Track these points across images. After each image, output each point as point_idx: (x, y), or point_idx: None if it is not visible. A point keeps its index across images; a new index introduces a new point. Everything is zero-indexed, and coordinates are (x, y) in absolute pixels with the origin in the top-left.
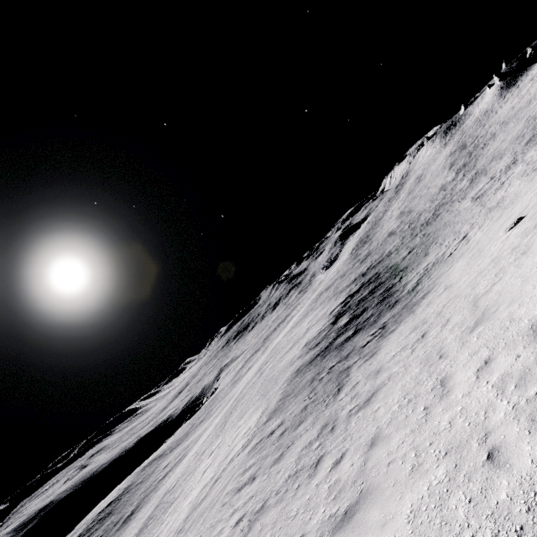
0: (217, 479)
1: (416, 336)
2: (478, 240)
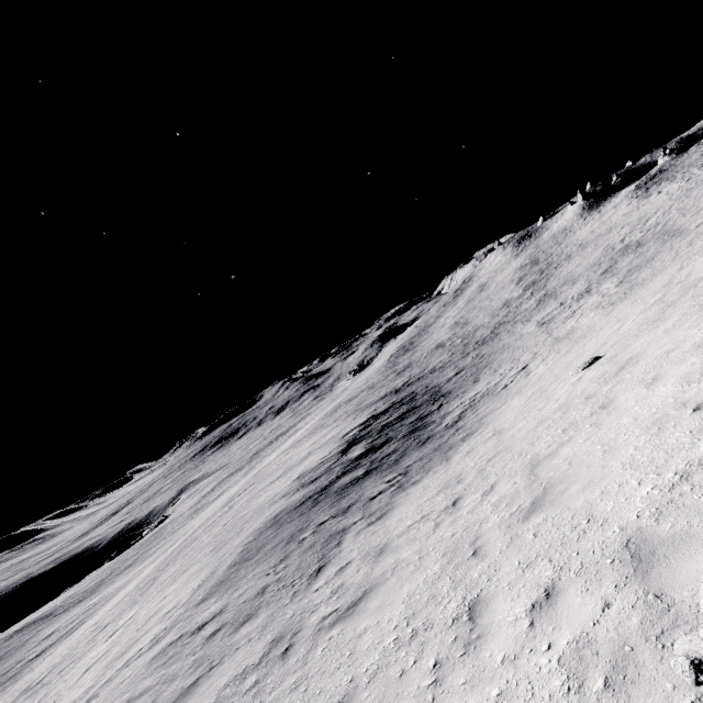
0: (91, 699)
1: (446, 500)
2: (541, 375)
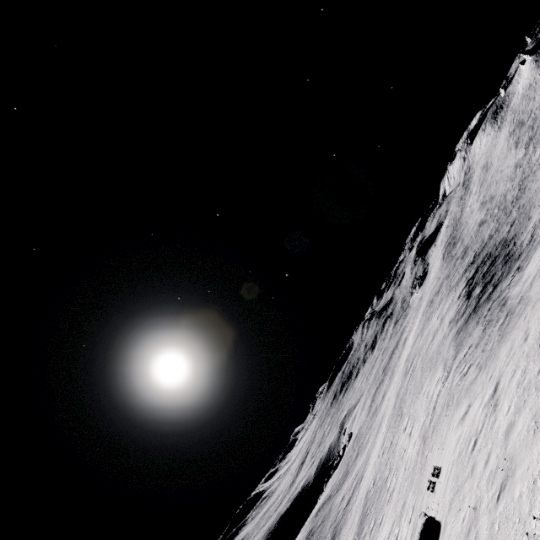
0: (435, 406)
1: None
2: None
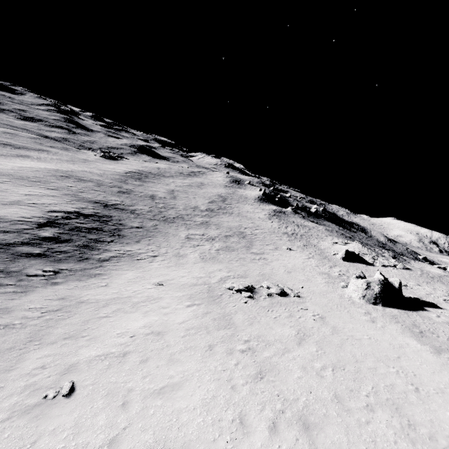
0: None
1: (56, 306)
2: (152, 269)
